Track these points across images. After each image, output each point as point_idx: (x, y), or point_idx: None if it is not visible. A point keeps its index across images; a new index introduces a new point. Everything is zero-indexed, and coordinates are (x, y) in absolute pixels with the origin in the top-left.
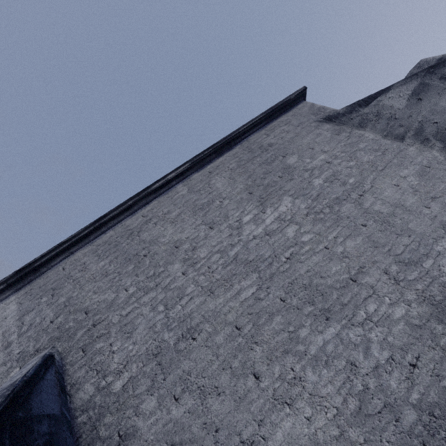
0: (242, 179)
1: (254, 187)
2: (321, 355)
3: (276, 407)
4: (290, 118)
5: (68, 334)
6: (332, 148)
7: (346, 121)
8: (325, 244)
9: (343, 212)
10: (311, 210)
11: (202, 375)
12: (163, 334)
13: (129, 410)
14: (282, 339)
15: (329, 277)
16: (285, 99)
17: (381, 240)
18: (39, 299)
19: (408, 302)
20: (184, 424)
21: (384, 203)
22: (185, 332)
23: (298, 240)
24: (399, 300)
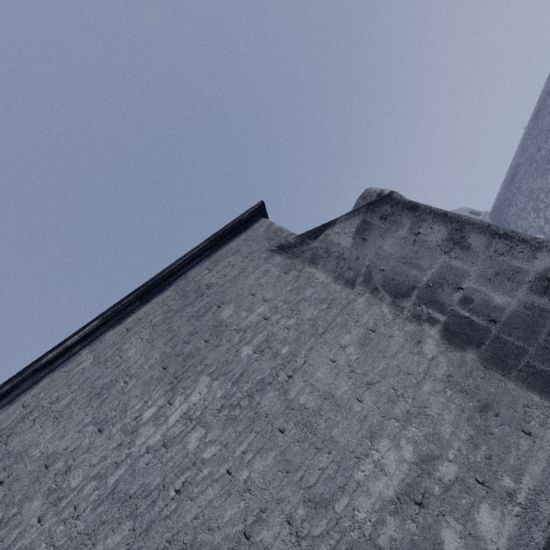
0: (162, 343)
1: (172, 358)
2: None
3: None
4: (242, 243)
5: None
6: (276, 294)
7: (299, 254)
8: (229, 466)
9: (263, 405)
10: (228, 400)
11: None
12: None
13: None
14: None
15: (219, 530)
16: (236, 219)
17: (296, 459)
18: None
19: None
20: None
21: (313, 392)
22: None
23: (199, 456)
24: None
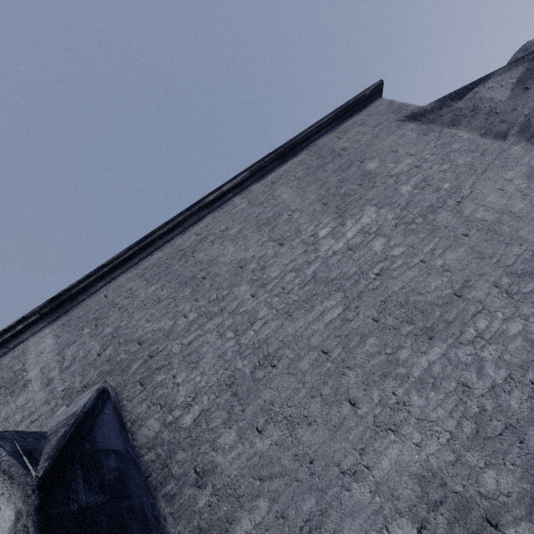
0: (313, 189)
1: (329, 197)
2: (427, 377)
3: (378, 434)
4: (366, 117)
5: (121, 368)
6: (420, 150)
7: (435, 119)
8: (421, 258)
9: (439, 221)
10: (401, 220)
11: (287, 405)
12: (236, 362)
13: (204, 445)
14: (379, 362)
15: (429, 293)
16: (358, 95)
17: (487, 251)
18: (80, 330)
19: (524, 316)
20: (271, 456)
21: (488, 210)
22: (262, 360)
23: (388, 254)
24: (514, 314)
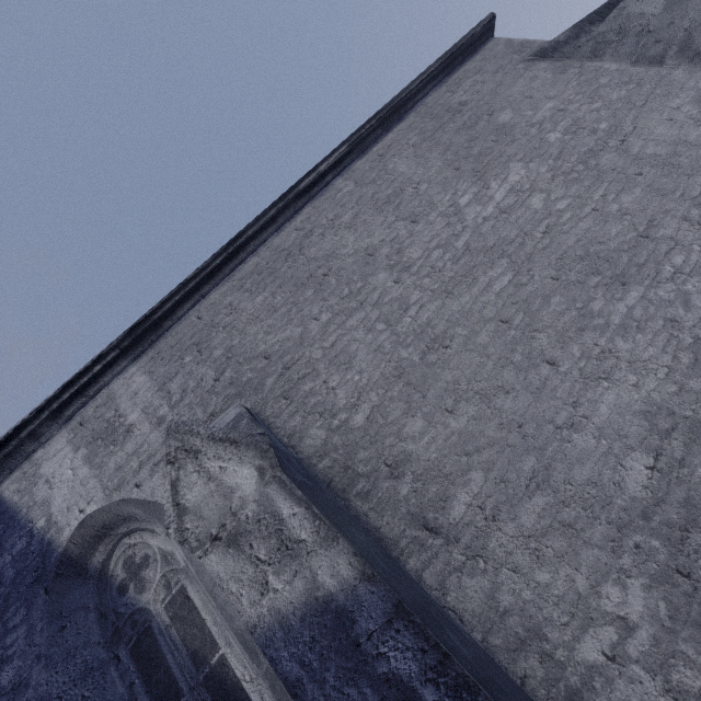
0: (437, 154)
1: (460, 161)
2: (629, 322)
3: (589, 385)
4: (481, 63)
5: (252, 387)
6: (561, 91)
7: (571, 52)
8: (592, 207)
9: (604, 165)
10: (557, 171)
11: (475, 380)
12: (398, 352)
13: (388, 439)
14: (571, 319)
15: (611, 241)
16: (467, 35)
17: (668, 186)
18: (179, 360)
19: None
20: (472, 432)
21: (658, 144)
22: (430, 343)
23: (551, 209)
24: None
